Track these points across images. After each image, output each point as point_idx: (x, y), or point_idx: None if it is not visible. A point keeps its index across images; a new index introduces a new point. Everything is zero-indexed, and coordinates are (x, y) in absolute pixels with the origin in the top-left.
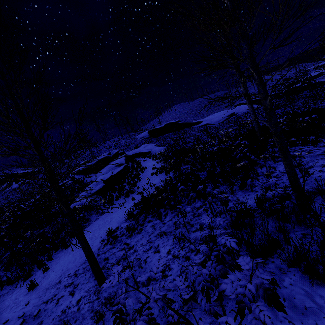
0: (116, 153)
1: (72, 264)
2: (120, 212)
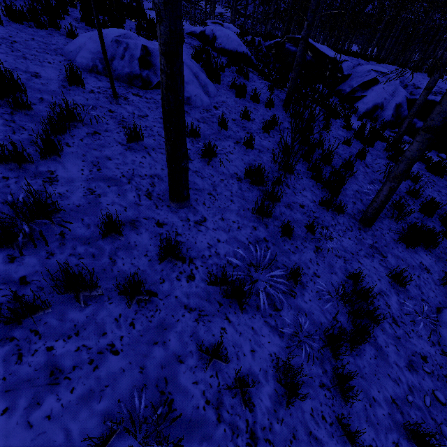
0: None
1: None
2: None
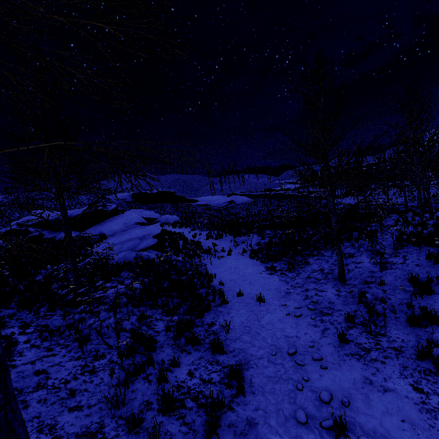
0: (115, 208)
1: (273, 286)
2: (232, 262)
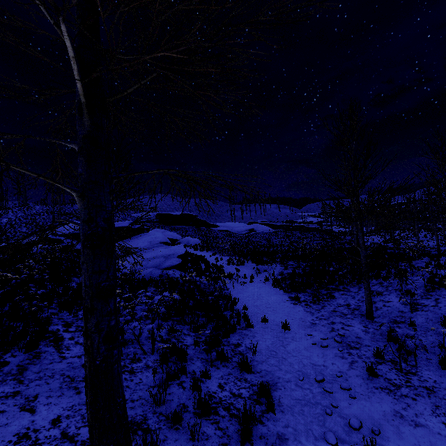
0: (141, 226)
1: (298, 316)
2: (254, 289)
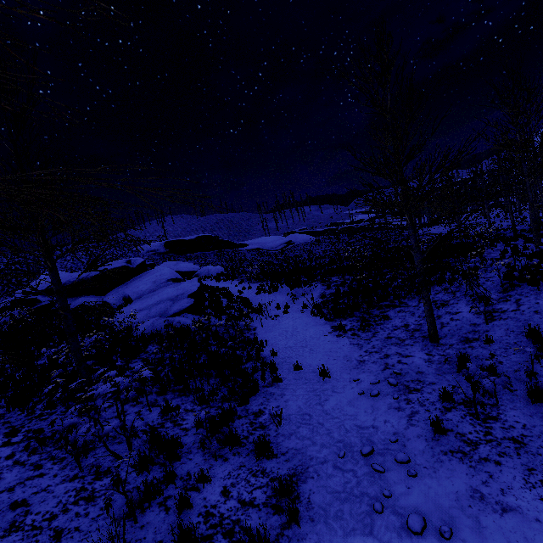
0: (142, 262)
1: (342, 353)
2: (289, 322)
